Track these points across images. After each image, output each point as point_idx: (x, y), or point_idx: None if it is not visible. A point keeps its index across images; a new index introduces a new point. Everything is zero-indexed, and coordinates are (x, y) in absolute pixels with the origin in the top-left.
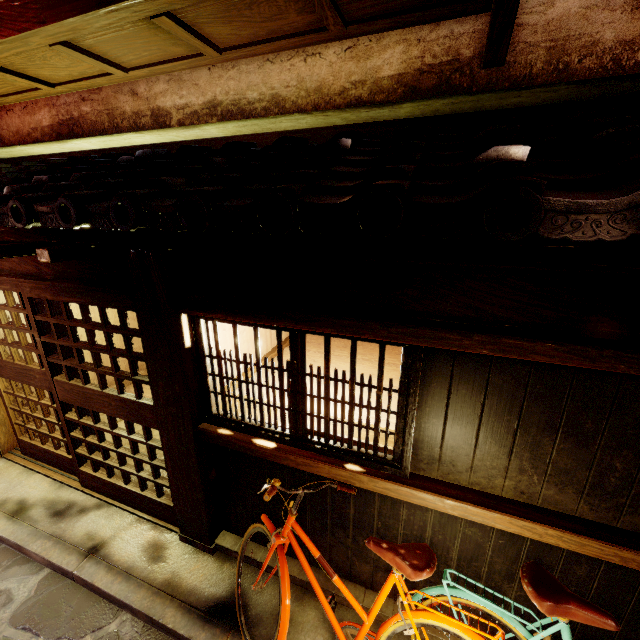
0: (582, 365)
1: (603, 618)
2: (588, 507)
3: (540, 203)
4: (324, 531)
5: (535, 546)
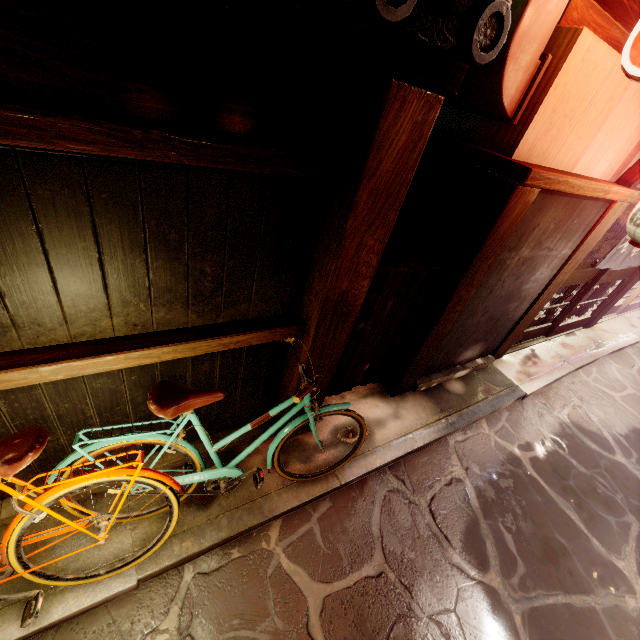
0: (132, 155)
1: (215, 395)
2: (196, 315)
3: None
4: None
5: (166, 366)
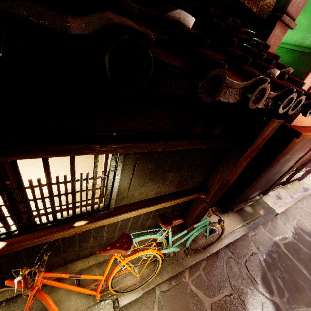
0: (192, 148)
1: (180, 220)
2: (175, 189)
3: (226, 81)
4: (59, 254)
5: None
